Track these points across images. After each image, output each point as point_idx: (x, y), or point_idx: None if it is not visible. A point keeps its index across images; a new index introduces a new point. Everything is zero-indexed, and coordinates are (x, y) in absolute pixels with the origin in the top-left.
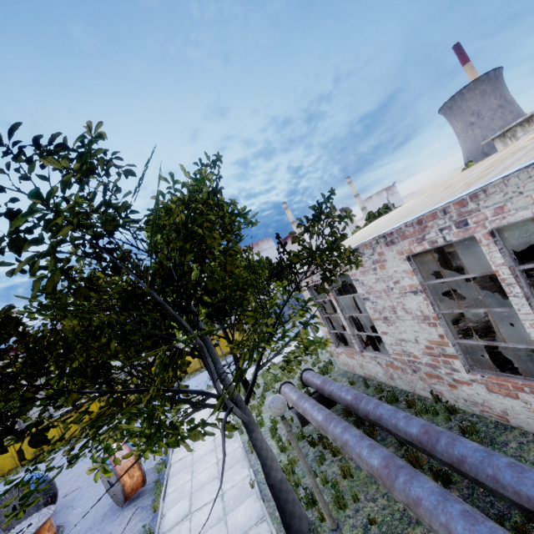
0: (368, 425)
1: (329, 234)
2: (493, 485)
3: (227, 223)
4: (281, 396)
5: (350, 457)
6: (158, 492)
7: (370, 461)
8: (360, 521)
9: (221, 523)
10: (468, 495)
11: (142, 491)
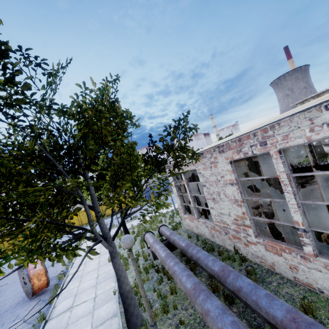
0: (193, 263)
1: (182, 138)
2: (255, 306)
3: (118, 122)
4: (131, 236)
5: (175, 281)
6: (55, 292)
7: (186, 285)
8: (175, 321)
9: (90, 315)
10: (242, 311)
11: (45, 290)
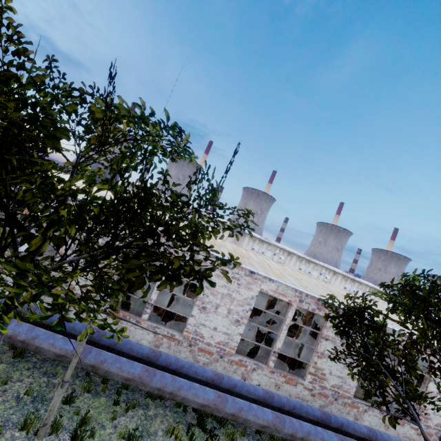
0: None
1: None
2: (128, 351)
3: None
4: None
5: (34, 348)
6: None
7: (67, 347)
8: (11, 396)
9: None
10: None
11: None
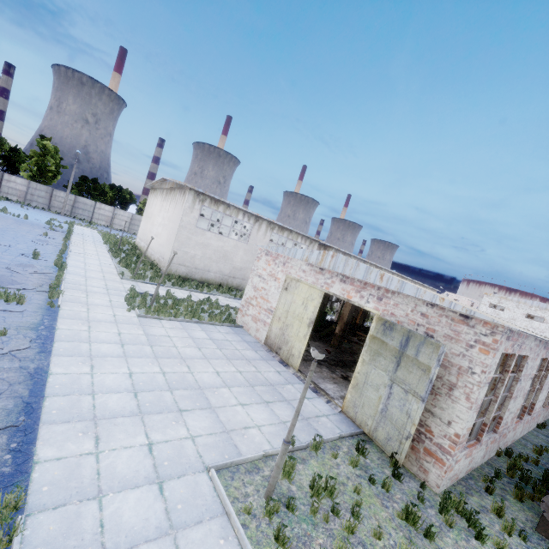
0: None
1: None
2: None
3: None
4: None
5: None
6: None
7: None
8: None
9: None
10: None
11: None
